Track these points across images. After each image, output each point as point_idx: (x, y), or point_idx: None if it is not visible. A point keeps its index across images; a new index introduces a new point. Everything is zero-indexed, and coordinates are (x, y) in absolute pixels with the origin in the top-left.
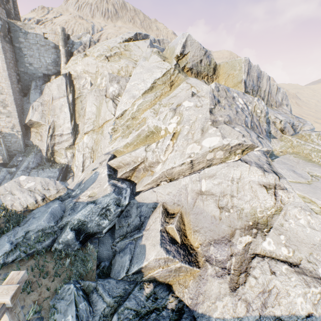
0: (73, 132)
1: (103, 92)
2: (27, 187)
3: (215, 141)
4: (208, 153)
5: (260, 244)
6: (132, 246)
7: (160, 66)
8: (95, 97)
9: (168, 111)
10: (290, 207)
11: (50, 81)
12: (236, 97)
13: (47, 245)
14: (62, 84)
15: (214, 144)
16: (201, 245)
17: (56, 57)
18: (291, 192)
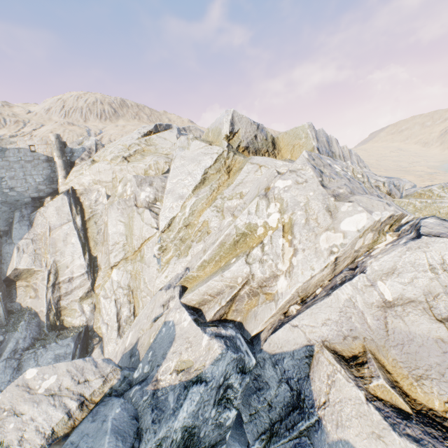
0: (90, 270)
1: (131, 201)
2: (44, 390)
3: (361, 220)
4: (357, 240)
5: None
6: None
7: (207, 152)
8: (119, 211)
9: (258, 199)
10: None
11: (43, 205)
12: (331, 163)
13: None
14: (64, 205)
15: (362, 224)
16: None
17: (51, 172)
18: None
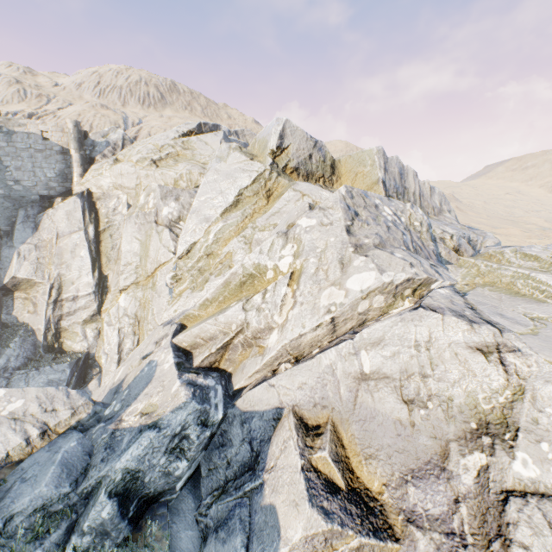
0: (98, 291)
1: (151, 216)
2: (8, 413)
3: (369, 279)
4: (360, 302)
5: (507, 468)
6: (244, 510)
7: (246, 168)
8: (136, 226)
9: (275, 237)
10: (539, 383)
11: (53, 207)
12: (379, 204)
13: (55, 541)
14: (76, 210)
15: (368, 285)
16: (387, 485)
17: (65, 167)
18: (529, 355)
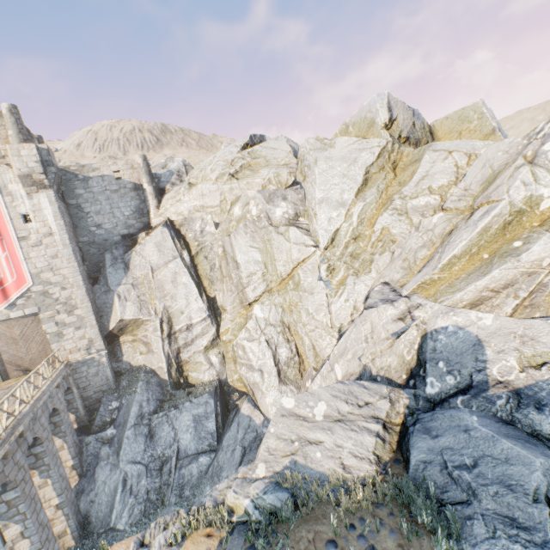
0: (212, 314)
1: (263, 221)
2: (323, 417)
3: None
4: None
5: None
6: None
7: (362, 147)
8: (248, 236)
9: (529, 168)
10: None
11: (137, 243)
12: None
13: None
14: (166, 239)
15: None
16: None
17: (139, 202)
18: None
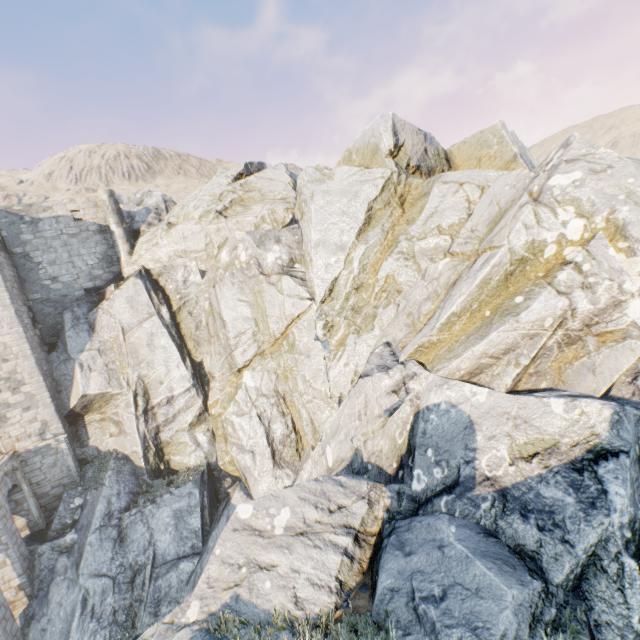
0: (198, 382)
1: (253, 269)
2: (284, 529)
3: None
4: None
5: None
6: None
7: (364, 179)
8: (236, 287)
9: (532, 207)
10: None
11: (105, 298)
12: None
13: None
14: (139, 293)
15: None
16: None
17: (107, 248)
18: None
